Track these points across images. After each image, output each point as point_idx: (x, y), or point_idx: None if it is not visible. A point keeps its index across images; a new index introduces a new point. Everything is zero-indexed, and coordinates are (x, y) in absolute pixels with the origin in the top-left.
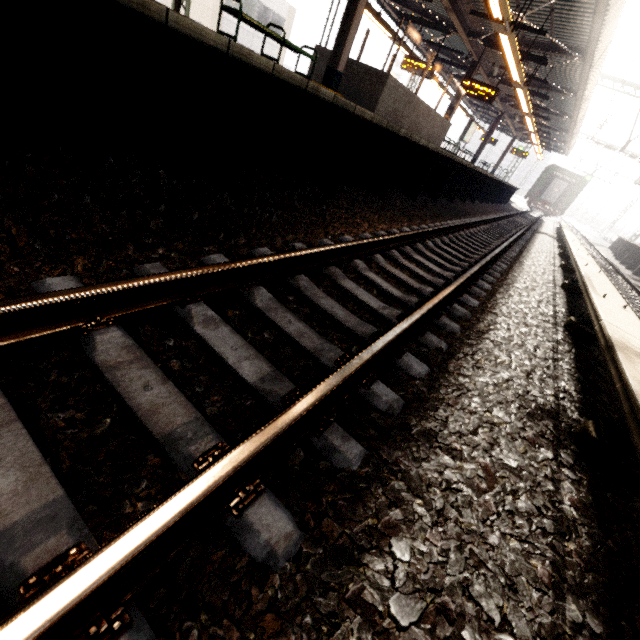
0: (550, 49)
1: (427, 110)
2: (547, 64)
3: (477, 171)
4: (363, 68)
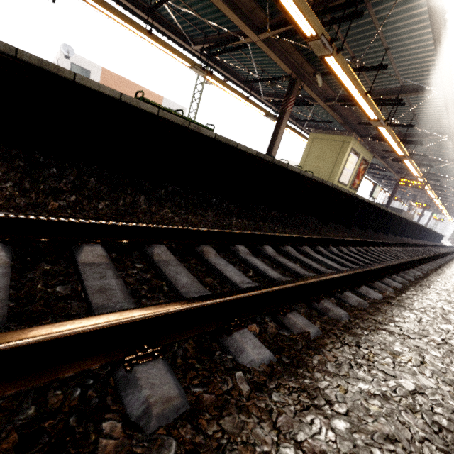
0: (447, 195)
1: (409, 214)
2: (448, 199)
3: (432, 231)
4: (394, 208)
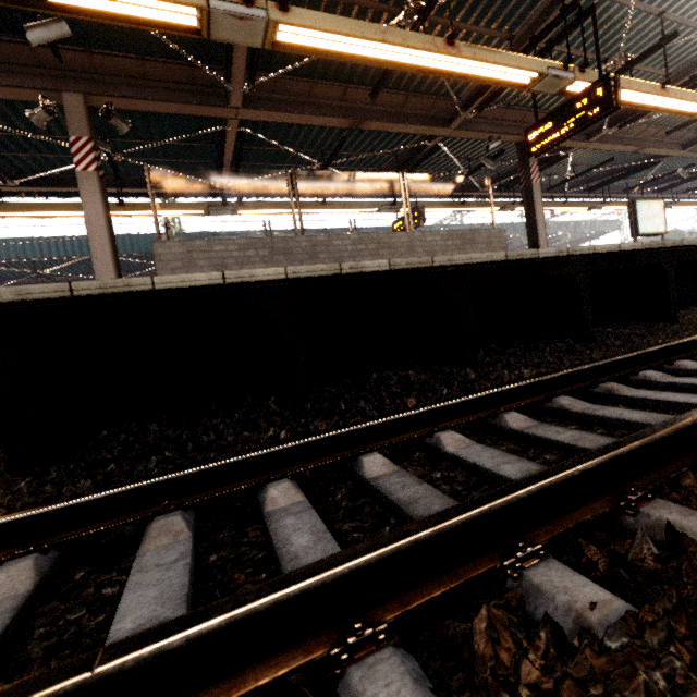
0: None
1: None
2: None
3: None
4: None
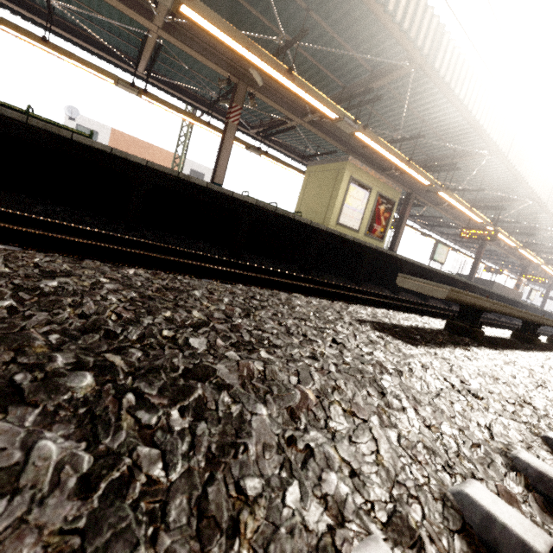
0: None
1: (510, 290)
2: None
3: (549, 314)
4: (481, 279)
